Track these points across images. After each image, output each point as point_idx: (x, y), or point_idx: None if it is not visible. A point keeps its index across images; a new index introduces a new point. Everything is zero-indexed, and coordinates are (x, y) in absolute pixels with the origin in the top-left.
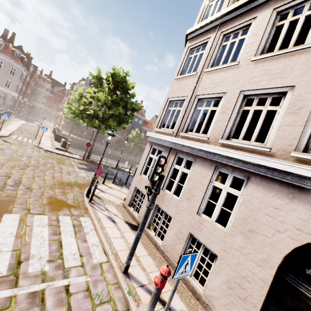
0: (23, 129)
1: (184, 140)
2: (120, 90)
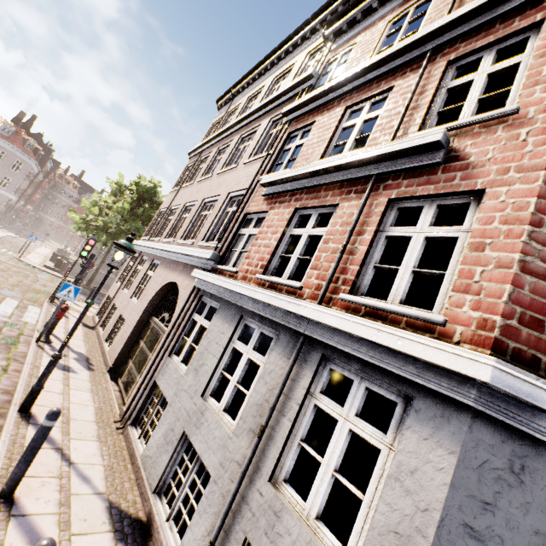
0: (6, 241)
1: (146, 242)
2: (148, 202)
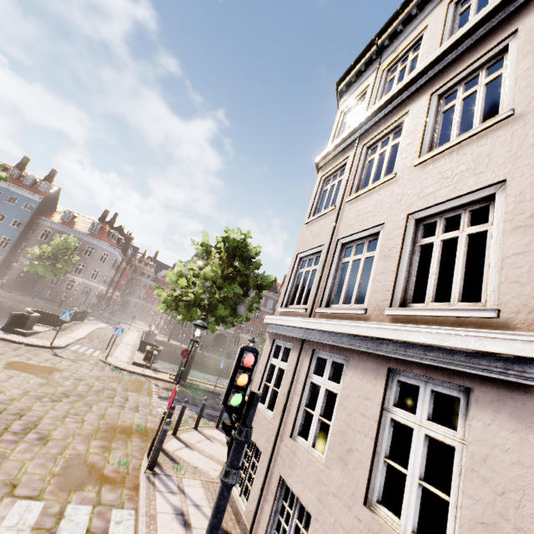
0: (94, 336)
1: (322, 319)
2: (238, 259)
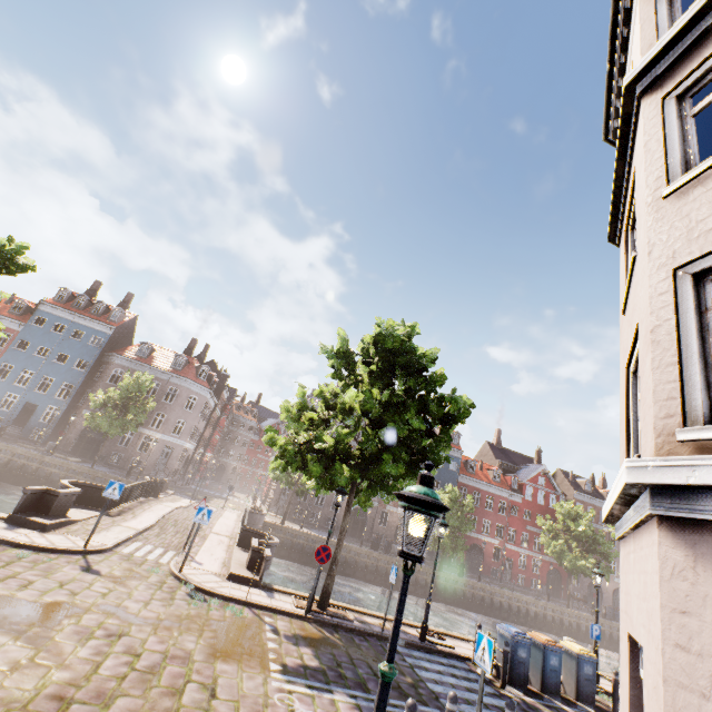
0: (169, 522)
1: None
2: (401, 373)
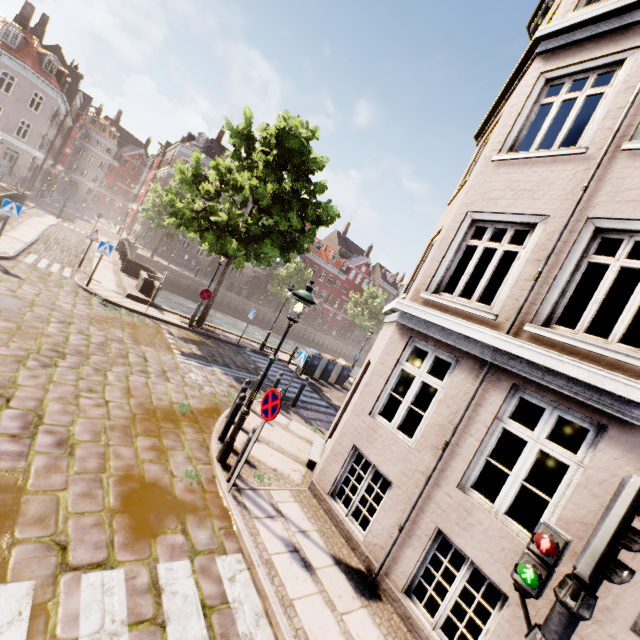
0: (51, 240)
1: (562, 356)
2: (292, 170)
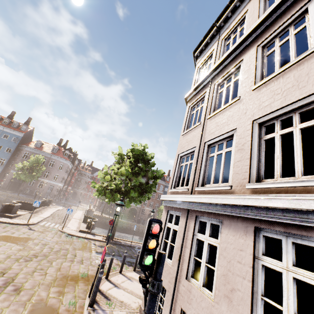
0: (55, 215)
1: (201, 195)
2: (141, 161)
